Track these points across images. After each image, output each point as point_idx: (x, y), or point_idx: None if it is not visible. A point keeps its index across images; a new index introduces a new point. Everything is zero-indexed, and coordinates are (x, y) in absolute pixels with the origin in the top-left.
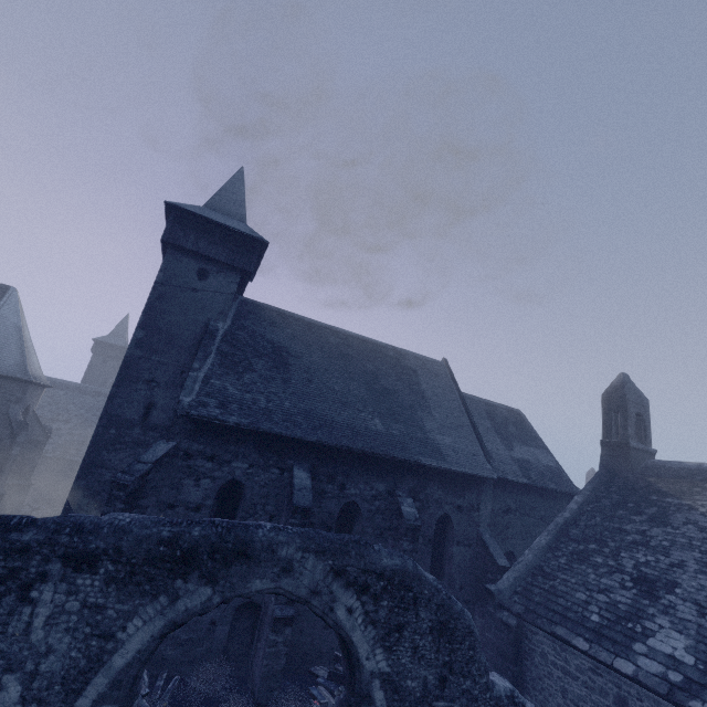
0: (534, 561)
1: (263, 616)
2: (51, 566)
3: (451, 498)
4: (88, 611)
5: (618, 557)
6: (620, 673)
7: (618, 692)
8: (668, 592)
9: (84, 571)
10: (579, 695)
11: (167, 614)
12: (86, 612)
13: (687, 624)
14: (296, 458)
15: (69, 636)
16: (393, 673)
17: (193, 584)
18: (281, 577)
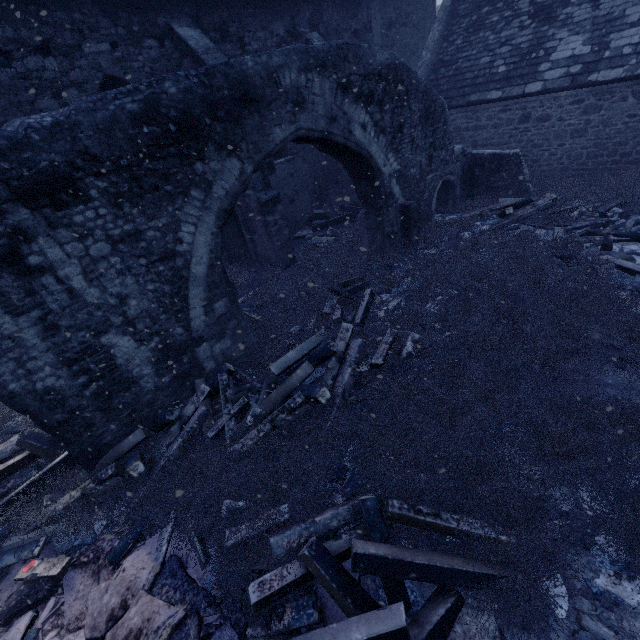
0: (433, 59)
1: (245, 216)
2: (13, 218)
3: (347, 23)
4: (124, 246)
5: (513, 5)
6: (530, 95)
7: (523, 113)
8: (565, 7)
9: (70, 204)
10: (488, 138)
11: (211, 207)
12: (123, 248)
13: (584, 24)
14: (165, 12)
15: (128, 278)
16: (402, 169)
17: (216, 162)
18: (296, 115)
